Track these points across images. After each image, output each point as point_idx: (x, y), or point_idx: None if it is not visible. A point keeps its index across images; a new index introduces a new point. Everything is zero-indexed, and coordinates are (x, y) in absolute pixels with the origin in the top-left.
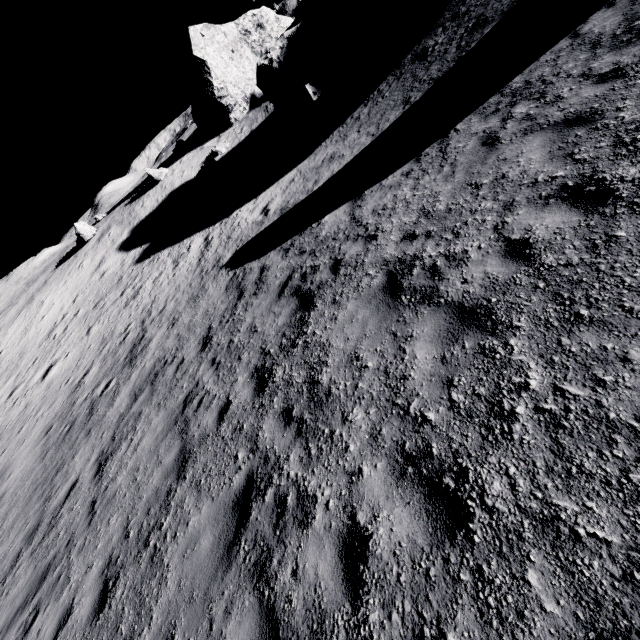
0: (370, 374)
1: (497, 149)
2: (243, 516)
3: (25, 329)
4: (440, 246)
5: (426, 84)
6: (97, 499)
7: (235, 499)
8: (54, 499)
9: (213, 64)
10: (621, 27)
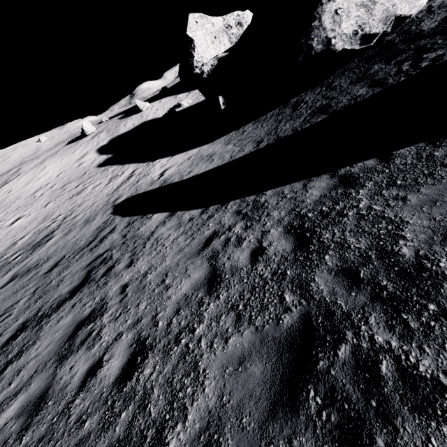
0: (3, 394)
1: (198, 255)
2: None
3: (28, 182)
4: (110, 317)
5: (273, 137)
6: None
7: None
8: None
9: (198, 43)
10: (307, 208)
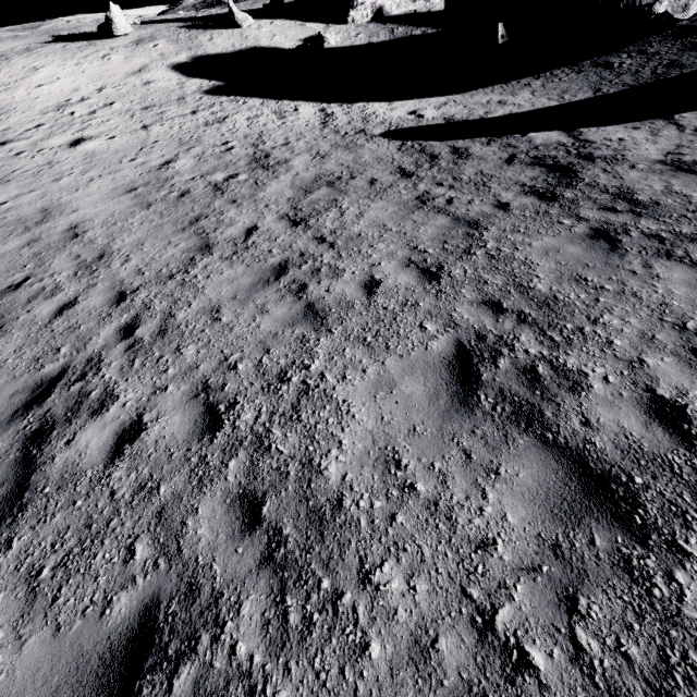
0: None
1: None
2: (611, 241)
3: (4, 85)
4: None
5: (620, 85)
6: (324, 236)
7: (589, 236)
8: (219, 234)
9: None
10: None
